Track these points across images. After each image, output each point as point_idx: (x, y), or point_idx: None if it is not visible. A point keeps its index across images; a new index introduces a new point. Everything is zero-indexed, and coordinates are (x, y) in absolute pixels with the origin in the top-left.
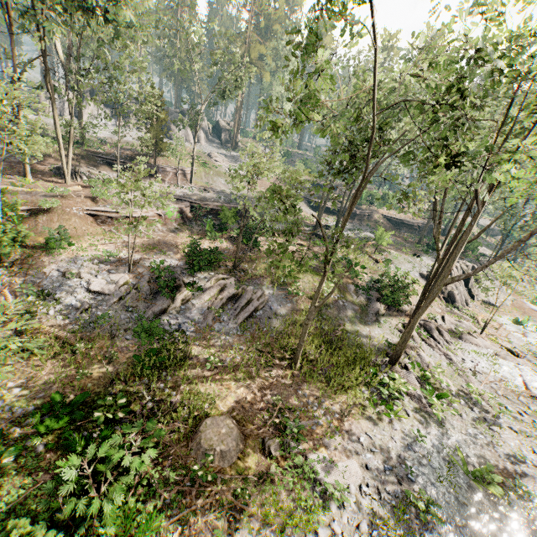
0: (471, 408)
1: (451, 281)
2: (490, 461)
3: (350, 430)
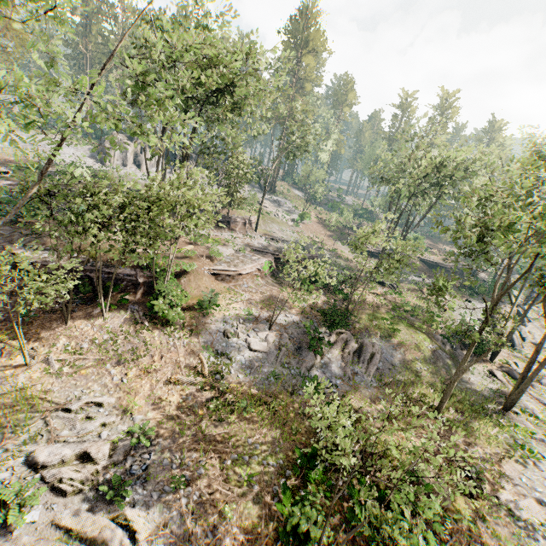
0: None
1: None
2: None
3: (510, 473)
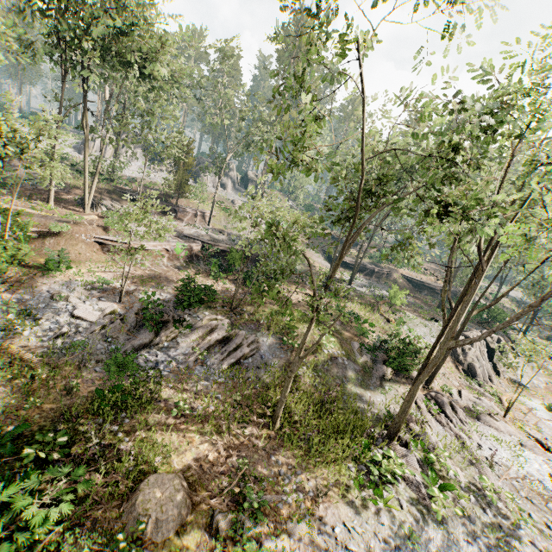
0: (484, 508)
1: (455, 345)
2: None
3: (324, 516)
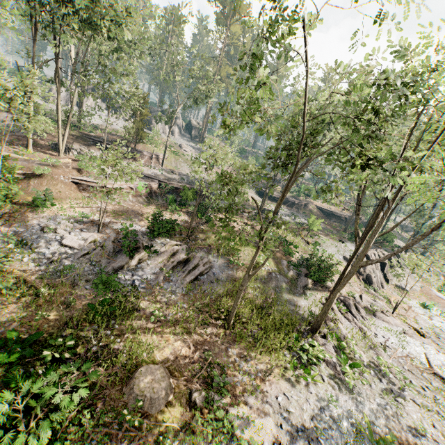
0: (380, 379)
1: (366, 264)
2: (394, 430)
3: (270, 389)
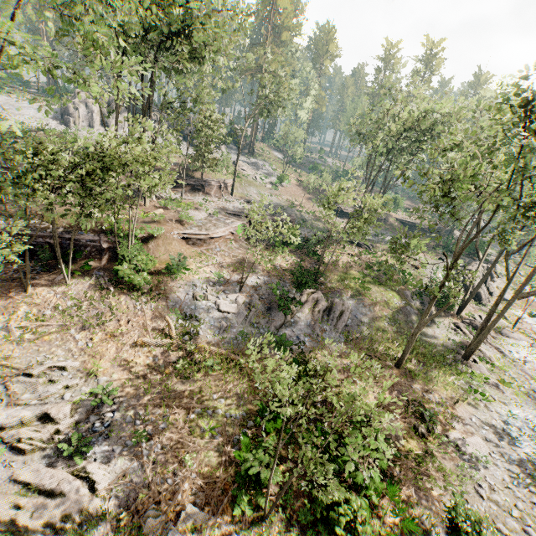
0: (533, 390)
1: (526, 295)
2: None
3: (462, 414)
